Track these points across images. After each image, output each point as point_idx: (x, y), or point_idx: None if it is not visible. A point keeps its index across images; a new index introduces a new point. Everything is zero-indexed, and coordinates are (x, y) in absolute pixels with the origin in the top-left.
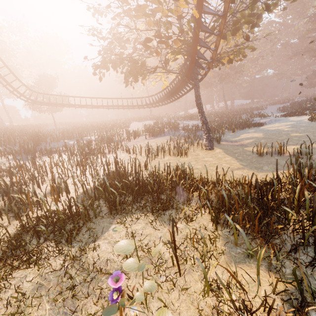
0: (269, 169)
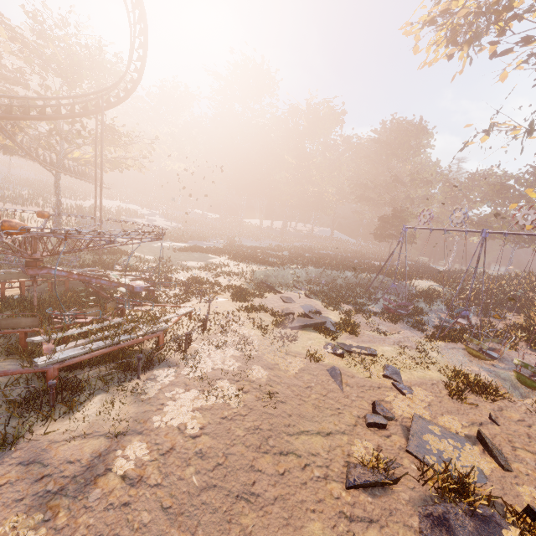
0: None
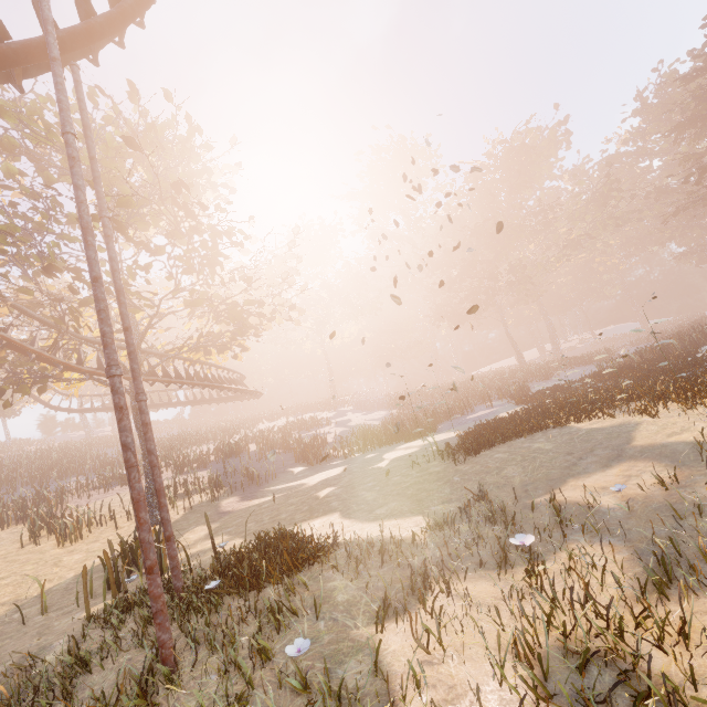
0: (11, 618)
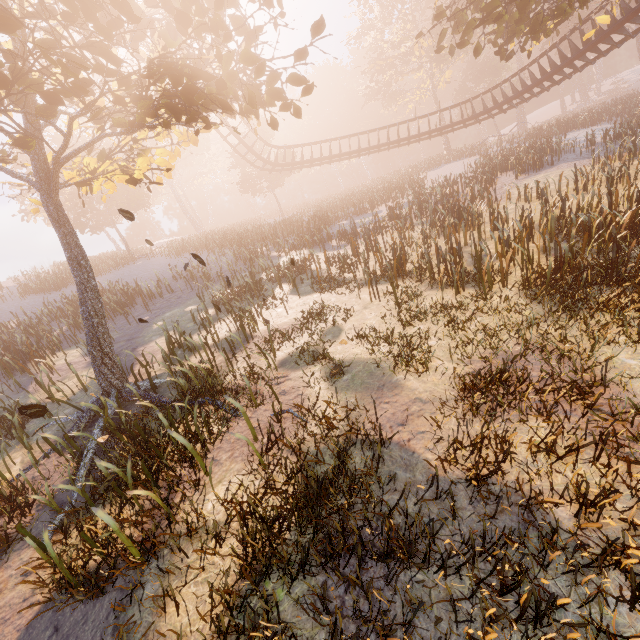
0: None
